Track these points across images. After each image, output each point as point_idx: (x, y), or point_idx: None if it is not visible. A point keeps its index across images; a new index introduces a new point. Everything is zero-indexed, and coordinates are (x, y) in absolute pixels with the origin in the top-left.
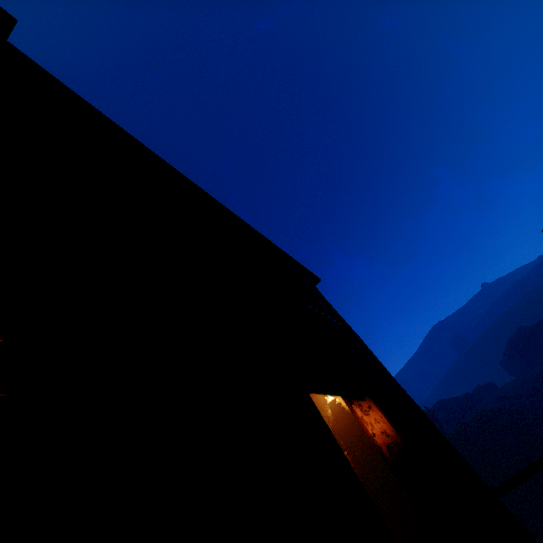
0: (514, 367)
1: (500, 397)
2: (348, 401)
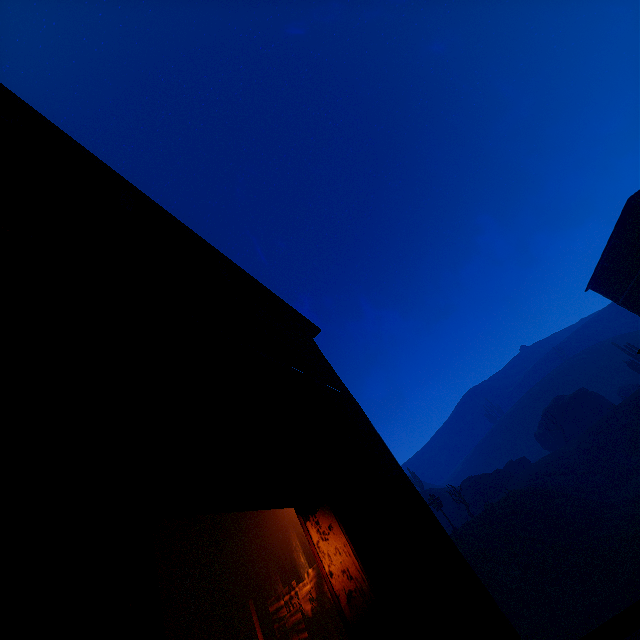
0: (549, 441)
1: (532, 475)
2: (301, 516)
